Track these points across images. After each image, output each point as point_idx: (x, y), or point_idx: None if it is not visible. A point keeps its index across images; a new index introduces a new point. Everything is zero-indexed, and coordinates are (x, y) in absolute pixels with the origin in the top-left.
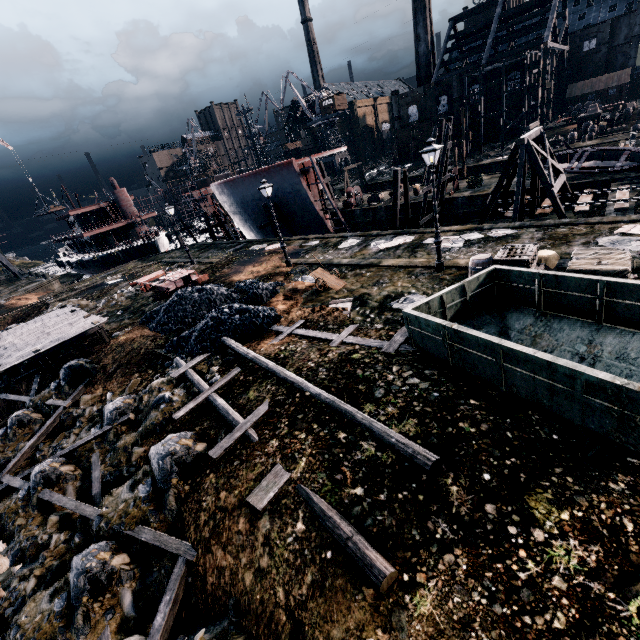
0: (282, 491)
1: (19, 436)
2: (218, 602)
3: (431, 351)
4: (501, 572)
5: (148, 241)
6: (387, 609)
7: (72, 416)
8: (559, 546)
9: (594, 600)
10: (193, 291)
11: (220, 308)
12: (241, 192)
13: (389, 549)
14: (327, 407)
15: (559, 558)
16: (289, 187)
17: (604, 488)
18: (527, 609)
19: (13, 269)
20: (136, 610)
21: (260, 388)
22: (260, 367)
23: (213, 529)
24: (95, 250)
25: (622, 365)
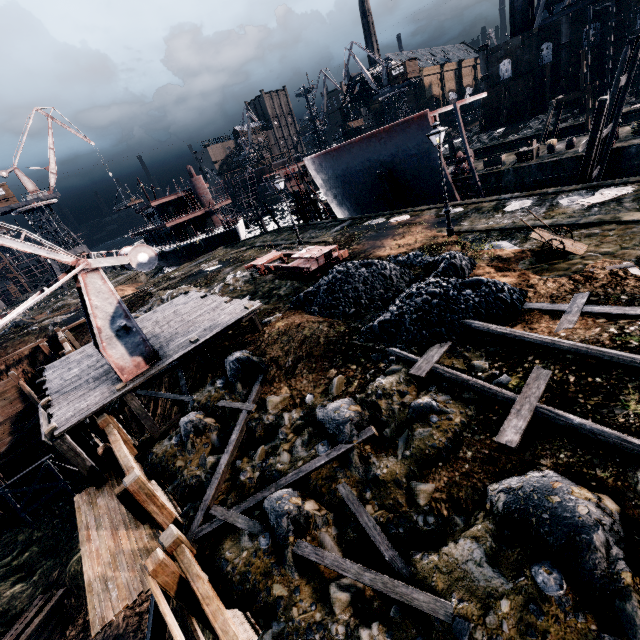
0: None
1: (198, 447)
2: None
3: None
4: None
5: (230, 228)
6: None
7: (262, 424)
8: None
9: None
10: (356, 266)
11: (431, 282)
12: (345, 162)
13: None
14: None
15: None
16: (414, 148)
17: None
18: None
19: None
20: None
21: None
22: (604, 362)
23: None
24: (174, 241)
25: None
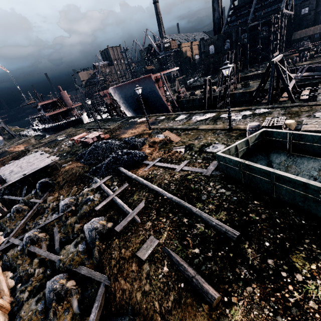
0: (155, 250)
1: (17, 217)
2: (122, 307)
3: (231, 175)
4: (279, 298)
5: (78, 118)
6: (216, 316)
7: (43, 207)
8: (311, 284)
9: None
10: (102, 143)
11: (116, 152)
12: (124, 92)
13: (215, 283)
14: (176, 204)
15: (312, 290)
16: (149, 89)
17: None
18: (296, 319)
19: (11, 132)
20: (80, 310)
21: (139, 194)
22: (139, 183)
23: (119, 269)
24: (51, 122)
25: None
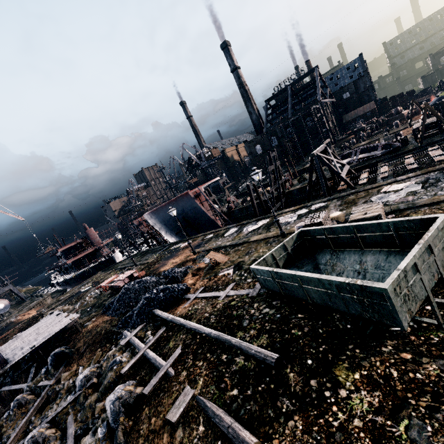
0: (189, 406)
1: (18, 416)
2: None
3: (271, 288)
4: (322, 425)
5: (108, 257)
6: None
7: (55, 391)
8: (355, 397)
9: (379, 429)
10: (134, 283)
11: (151, 291)
12: (162, 215)
13: (255, 428)
14: (215, 340)
15: (356, 406)
16: (189, 206)
17: (378, 352)
18: None
19: (21, 295)
20: None
21: (176, 338)
22: (176, 324)
23: None
24: (74, 270)
25: (378, 271)
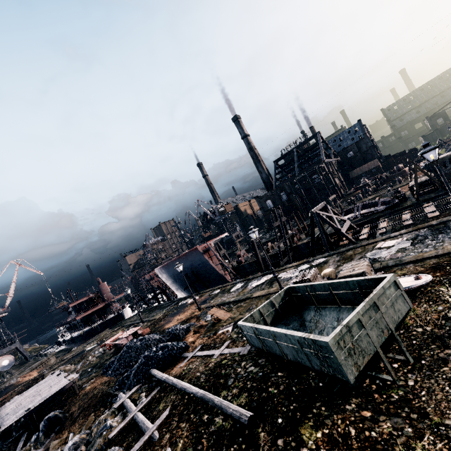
0: None
1: None
2: None
3: (256, 345)
4: None
5: (117, 313)
6: None
7: None
8: None
9: None
10: (137, 341)
11: (150, 348)
12: (172, 270)
13: None
14: (201, 400)
15: None
16: (198, 261)
17: (342, 410)
18: None
19: (26, 354)
20: None
21: (167, 399)
22: (169, 384)
23: None
24: (83, 327)
25: None
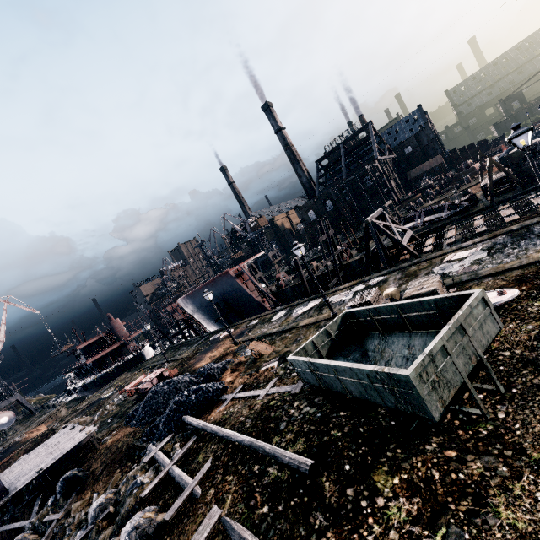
0: (214, 530)
1: None
2: None
3: (312, 382)
4: None
5: (136, 353)
6: None
7: (63, 527)
8: (393, 506)
9: None
10: (164, 385)
11: (181, 392)
12: (199, 299)
13: None
14: (249, 448)
15: (394, 515)
16: (230, 287)
17: (421, 451)
18: None
19: (30, 406)
20: None
21: (206, 450)
22: (208, 432)
23: None
24: (96, 372)
25: None
